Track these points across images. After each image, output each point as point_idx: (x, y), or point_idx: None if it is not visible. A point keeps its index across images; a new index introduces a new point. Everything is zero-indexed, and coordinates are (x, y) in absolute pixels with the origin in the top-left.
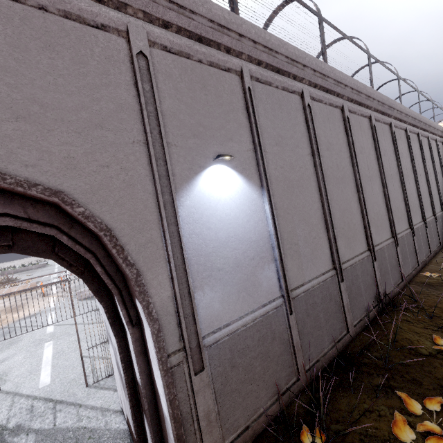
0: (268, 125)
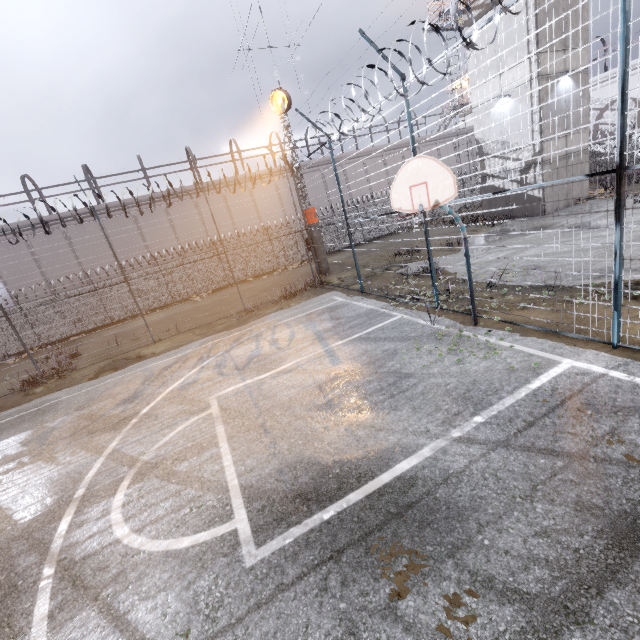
0: (2, 258)
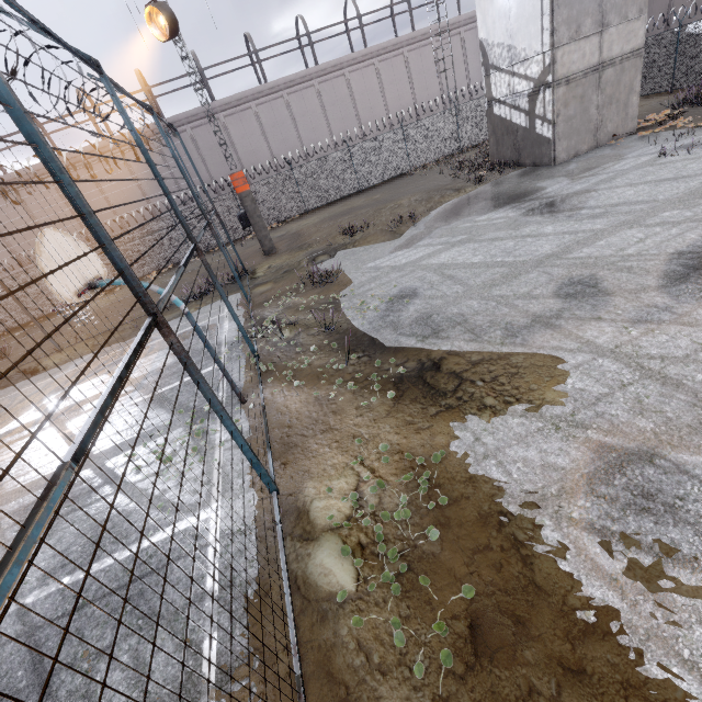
0: None
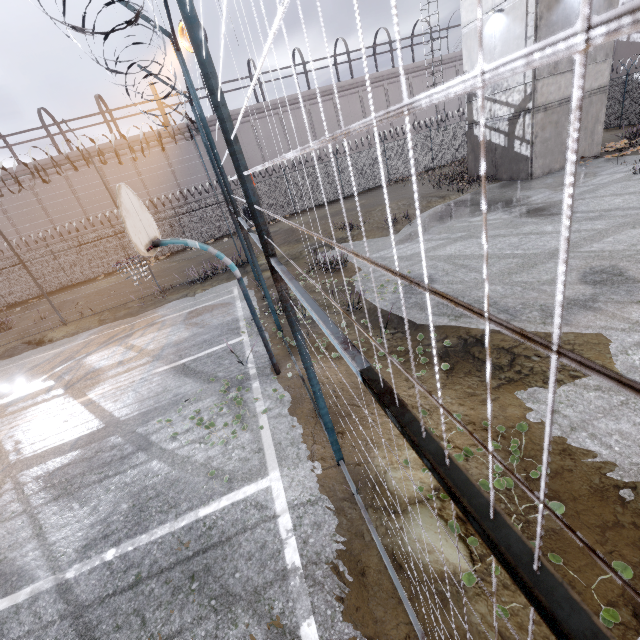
0: None
